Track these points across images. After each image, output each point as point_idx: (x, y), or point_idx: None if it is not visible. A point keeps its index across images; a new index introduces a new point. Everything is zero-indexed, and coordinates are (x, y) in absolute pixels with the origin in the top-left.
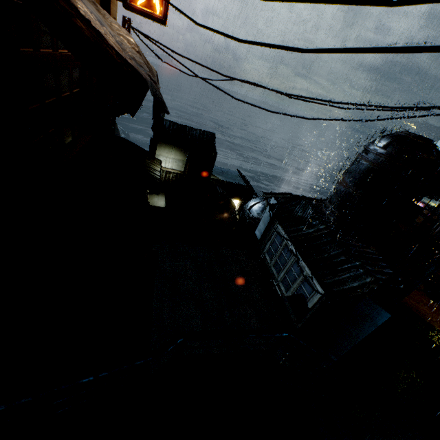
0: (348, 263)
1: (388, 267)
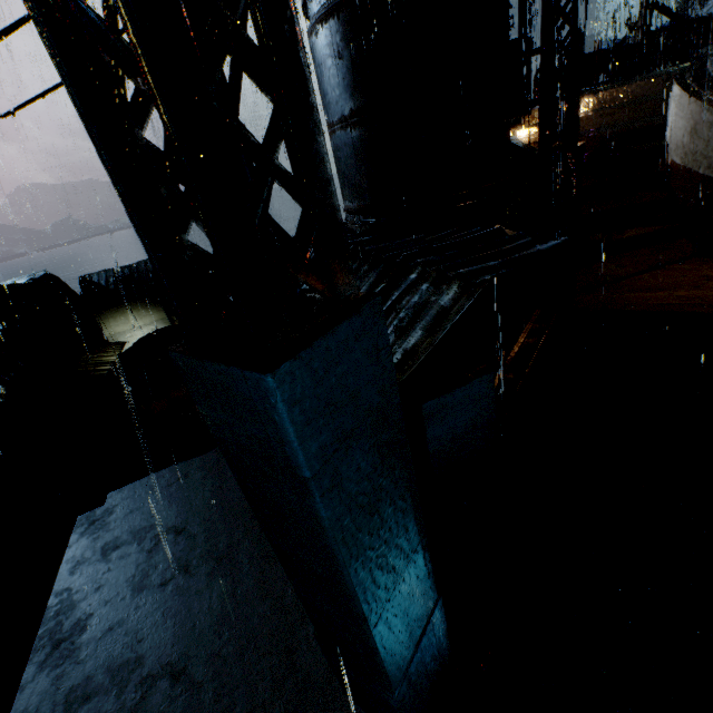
0: (392, 293)
1: (521, 236)
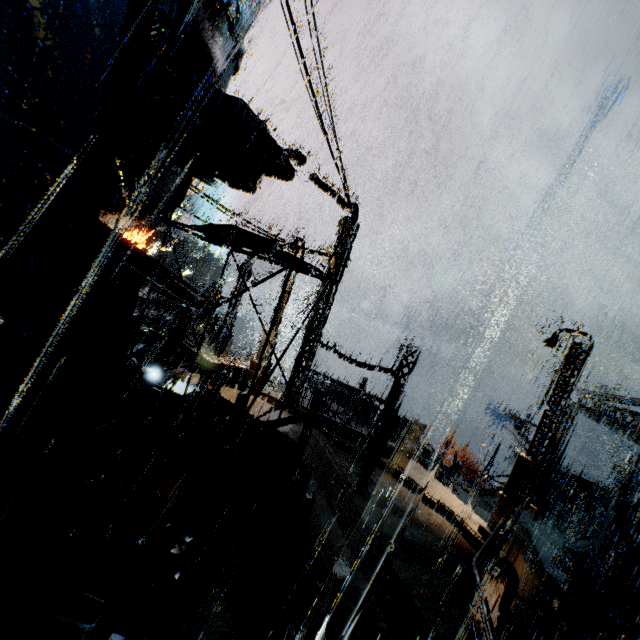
0: None
1: None
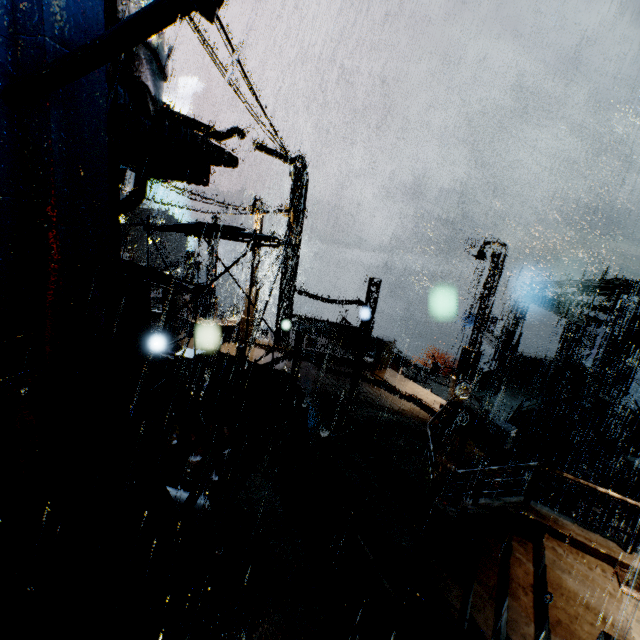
0: None
1: None
